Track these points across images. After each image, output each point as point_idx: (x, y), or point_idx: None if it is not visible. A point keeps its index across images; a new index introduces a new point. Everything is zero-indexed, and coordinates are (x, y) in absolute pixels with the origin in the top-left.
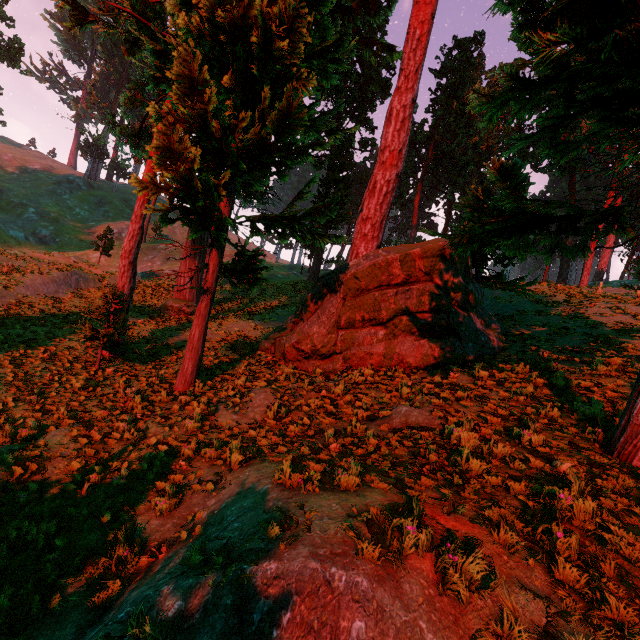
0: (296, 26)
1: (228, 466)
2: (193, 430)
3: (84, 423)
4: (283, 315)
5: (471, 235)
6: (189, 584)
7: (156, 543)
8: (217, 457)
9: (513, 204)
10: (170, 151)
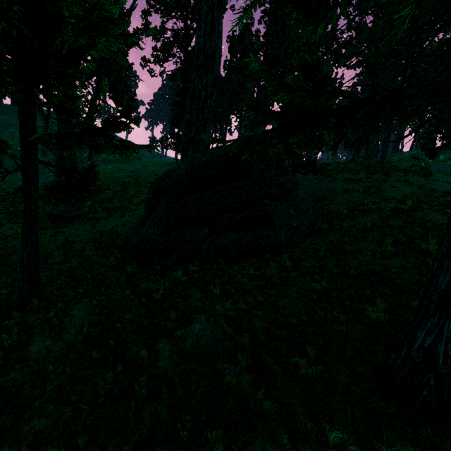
0: None
1: None
2: None
3: None
4: None
5: (247, 139)
6: None
7: None
8: None
9: (288, 98)
10: None
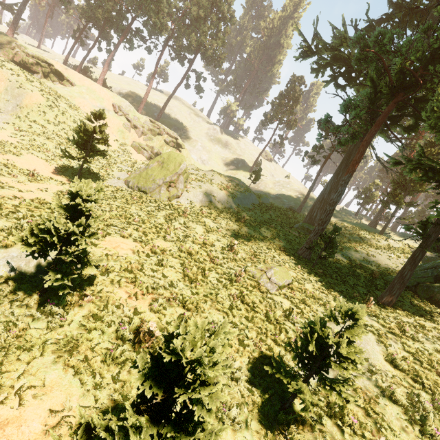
0: None
1: None
2: None
3: (377, 317)
4: (380, 254)
5: None
6: None
7: None
8: None
9: None
10: None
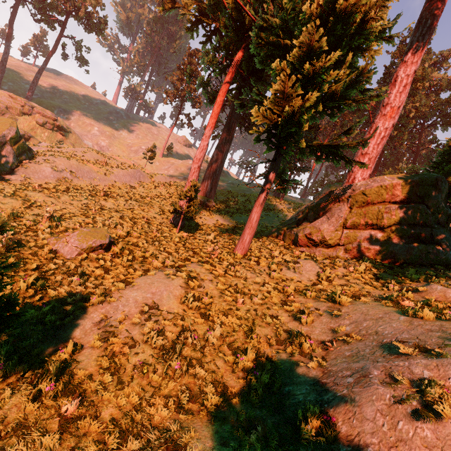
0: (379, 12)
1: (337, 302)
2: (277, 278)
3: (206, 262)
4: (270, 216)
5: None
6: (424, 362)
7: (328, 339)
8: (313, 297)
9: None
10: (282, 93)
